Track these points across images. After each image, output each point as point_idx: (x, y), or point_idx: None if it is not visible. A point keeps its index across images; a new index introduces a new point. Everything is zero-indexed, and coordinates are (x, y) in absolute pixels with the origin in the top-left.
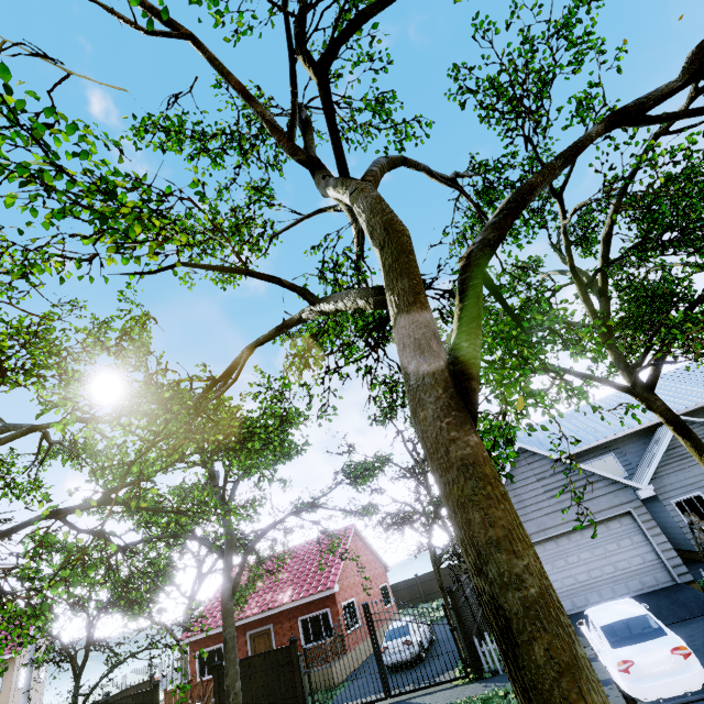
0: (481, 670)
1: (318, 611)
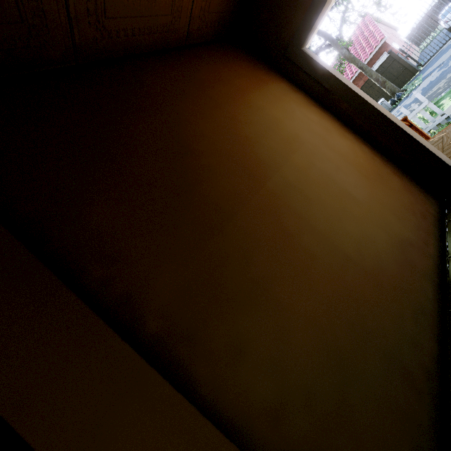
0: None
1: (378, 60)
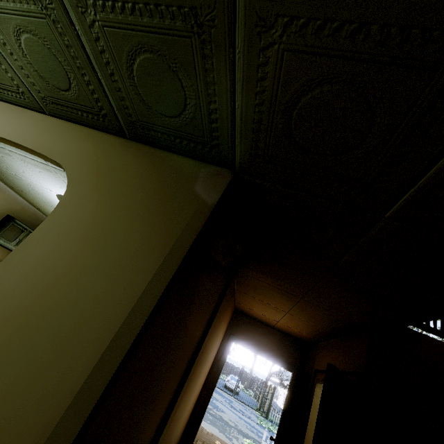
0: (268, 416)
1: None
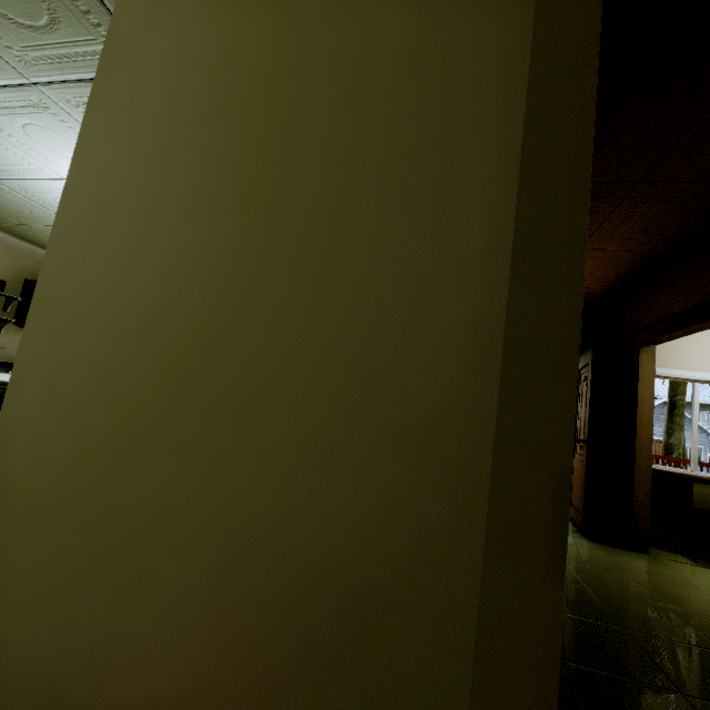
0: None
1: None
